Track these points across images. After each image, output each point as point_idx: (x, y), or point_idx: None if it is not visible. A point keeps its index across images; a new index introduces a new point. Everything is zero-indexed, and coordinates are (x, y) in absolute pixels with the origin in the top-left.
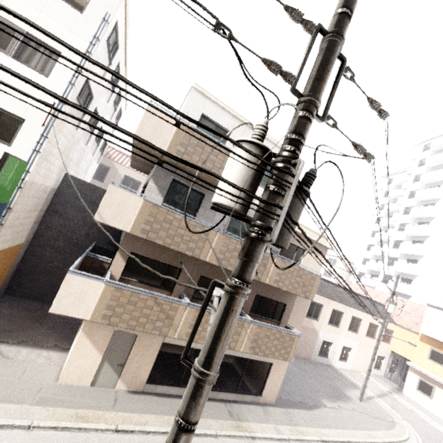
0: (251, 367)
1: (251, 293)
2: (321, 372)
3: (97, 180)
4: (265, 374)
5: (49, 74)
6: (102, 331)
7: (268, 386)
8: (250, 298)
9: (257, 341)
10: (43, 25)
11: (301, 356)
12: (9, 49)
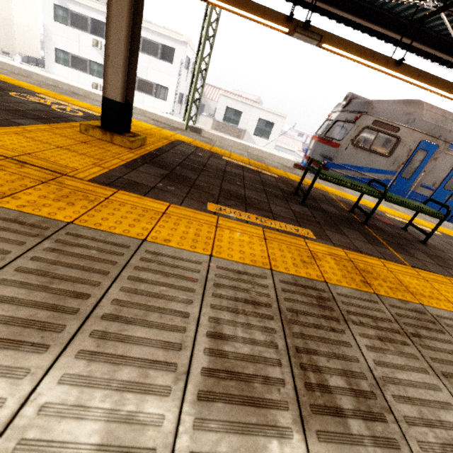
0: None
1: None
2: None
3: (198, 116)
4: None
5: (166, 99)
6: None
7: None
8: None
9: None
10: (161, 77)
11: None
12: (153, 94)
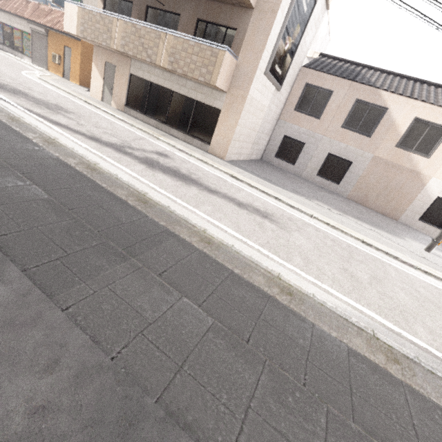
0: (200, 112)
1: (192, 18)
2: (396, 225)
3: None
4: (215, 124)
5: None
6: (100, 62)
7: (216, 137)
8: (191, 25)
9: (175, 55)
10: None
11: (376, 209)
12: None
